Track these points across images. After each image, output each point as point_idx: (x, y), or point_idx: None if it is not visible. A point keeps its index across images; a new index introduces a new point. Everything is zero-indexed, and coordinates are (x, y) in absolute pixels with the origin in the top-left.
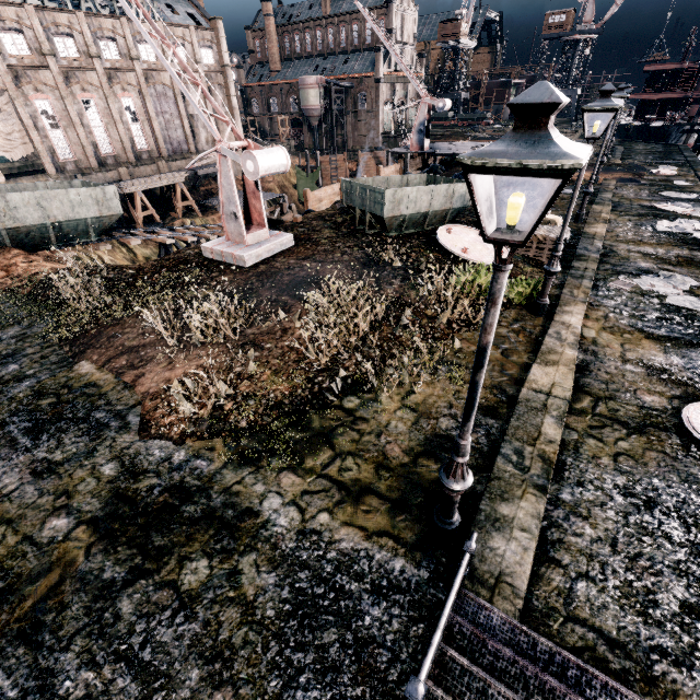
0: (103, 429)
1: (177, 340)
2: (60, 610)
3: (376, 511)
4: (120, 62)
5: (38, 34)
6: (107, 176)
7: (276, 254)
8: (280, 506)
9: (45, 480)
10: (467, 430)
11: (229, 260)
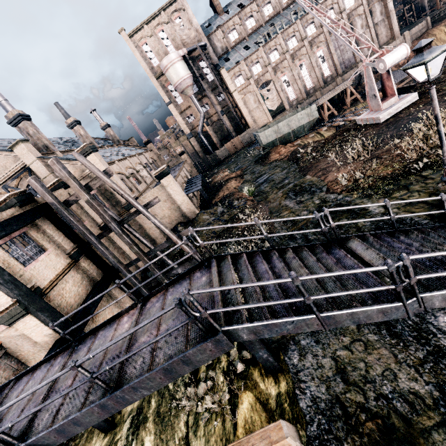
0: (314, 192)
1: (341, 163)
2: (307, 227)
3: (422, 208)
4: (316, 33)
5: (282, 45)
6: (310, 100)
7: (402, 109)
8: (376, 208)
9: (300, 205)
10: (443, 152)
11: (370, 122)
